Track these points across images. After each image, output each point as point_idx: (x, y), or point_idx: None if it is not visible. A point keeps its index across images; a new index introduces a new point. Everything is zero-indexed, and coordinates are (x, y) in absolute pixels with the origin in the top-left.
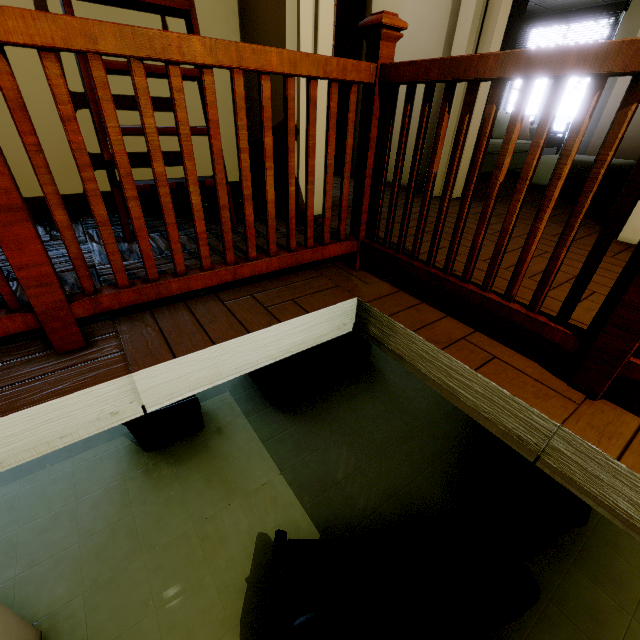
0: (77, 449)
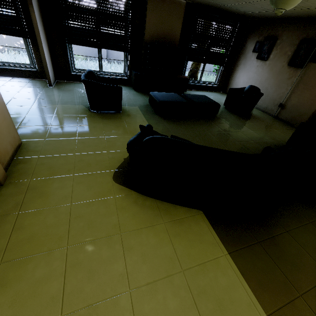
0: (61, 103)
